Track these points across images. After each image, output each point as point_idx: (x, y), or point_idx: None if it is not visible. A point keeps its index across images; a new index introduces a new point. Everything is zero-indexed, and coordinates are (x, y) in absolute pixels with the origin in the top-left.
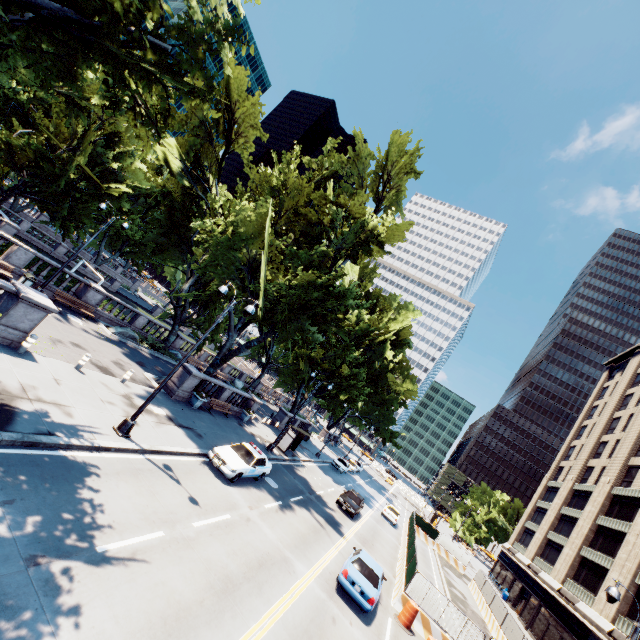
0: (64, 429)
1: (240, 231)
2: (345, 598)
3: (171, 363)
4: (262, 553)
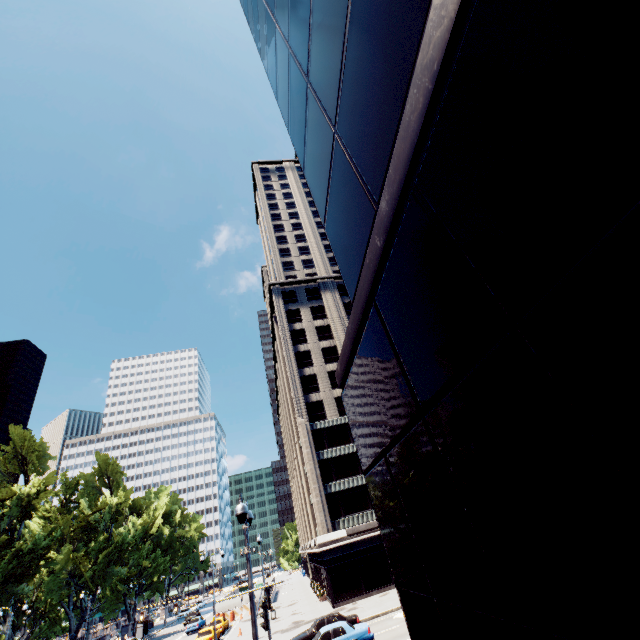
0: None
1: (57, 568)
2: (191, 634)
3: None
4: None
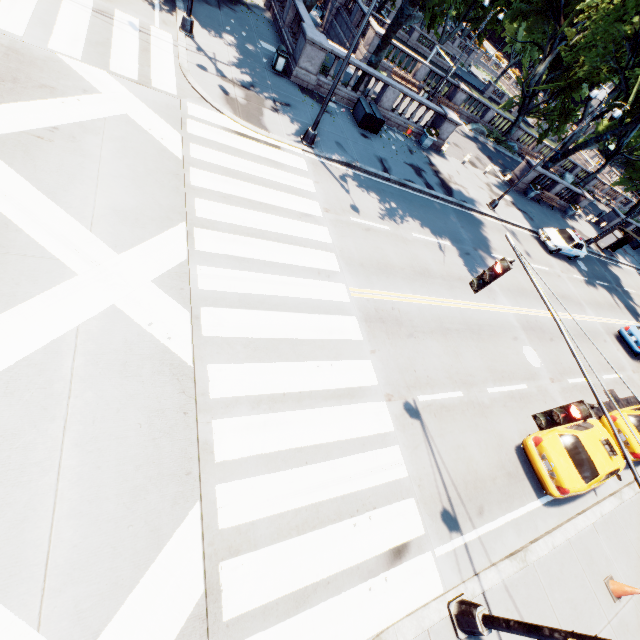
0: (468, 201)
1: None
2: (619, 341)
3: (508, 156)
4: (565, 294)
